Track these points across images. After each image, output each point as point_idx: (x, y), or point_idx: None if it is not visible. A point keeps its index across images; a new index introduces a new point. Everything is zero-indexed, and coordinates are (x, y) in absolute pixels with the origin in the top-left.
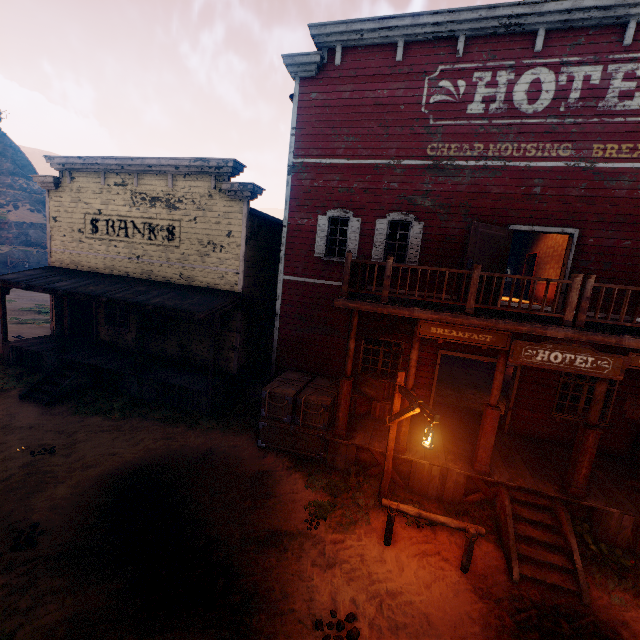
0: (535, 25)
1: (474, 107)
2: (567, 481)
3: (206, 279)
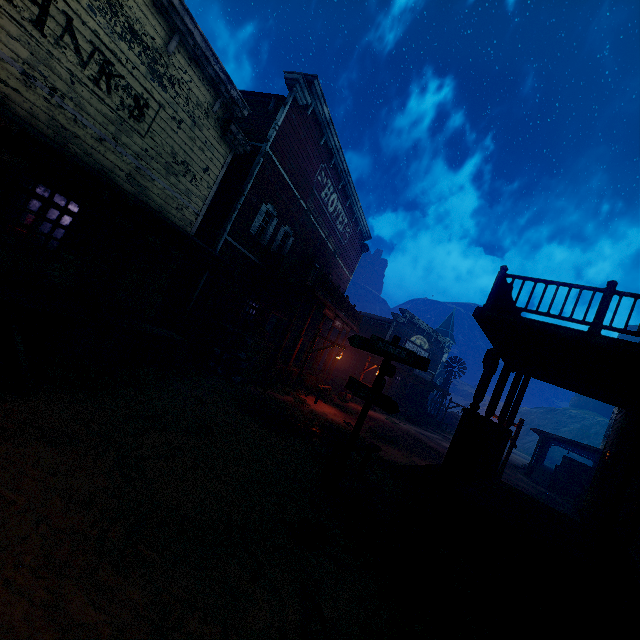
0: (343, 178)
1: (323, 194)
2: (313, 368)
3: (162, 202)
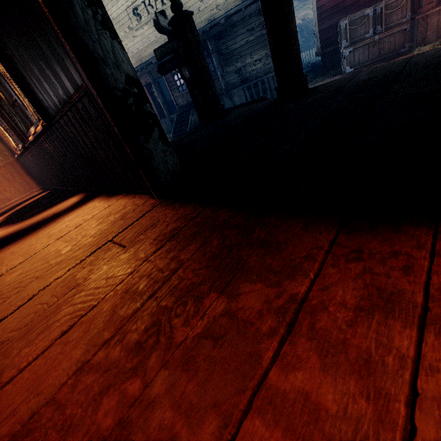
0: None
1: None
2: None
3: None
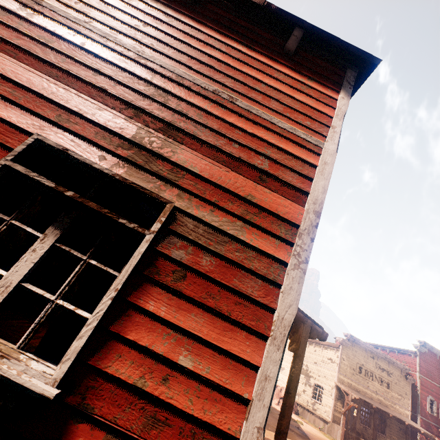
0: None
1: None
2: None
3: (399, 410)
